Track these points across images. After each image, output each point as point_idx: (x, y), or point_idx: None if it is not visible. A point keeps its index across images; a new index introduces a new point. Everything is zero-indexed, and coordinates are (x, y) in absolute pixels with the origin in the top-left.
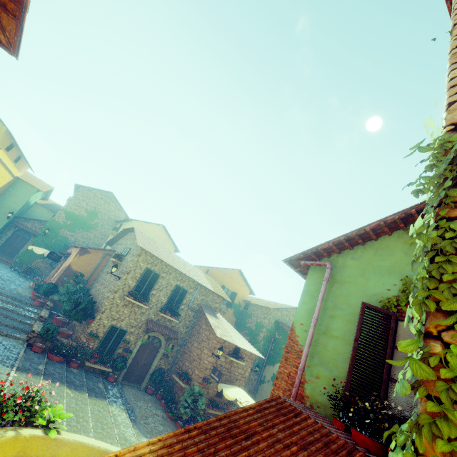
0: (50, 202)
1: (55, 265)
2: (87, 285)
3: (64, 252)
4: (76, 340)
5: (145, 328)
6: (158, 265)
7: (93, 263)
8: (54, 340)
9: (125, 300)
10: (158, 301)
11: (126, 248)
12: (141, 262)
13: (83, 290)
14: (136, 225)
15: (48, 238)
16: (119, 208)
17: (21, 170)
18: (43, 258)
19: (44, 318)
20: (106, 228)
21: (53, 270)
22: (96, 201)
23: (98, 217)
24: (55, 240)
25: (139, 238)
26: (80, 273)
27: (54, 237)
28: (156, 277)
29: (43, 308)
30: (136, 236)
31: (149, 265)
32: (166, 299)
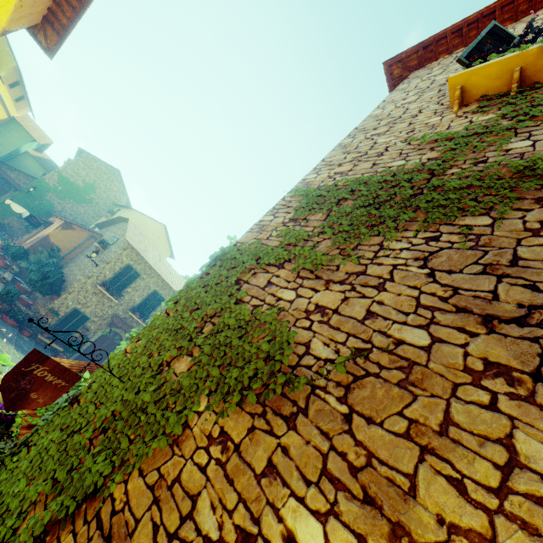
0: (44, 156)
1: (31, 229)
2: (62, 262)
3: (46, 219)
4: (34, 310)
5: (109, 322)
6: (141, 264)
7: (74, 241)
8: (12, 304)
9: (96, 288)
10: (130, 300)
11: (114, 237)
12: (124, 256)
13: (56, 265)
14: (135, 216)
15: (31, 198)
16: (123, 190)
17: (20, 111)
18: (19, 217)
19: (7, 281)
20: (101, 208)
21: (28, 235)
22: (98, 173)
23: (96, 193)
24: (39, 202)
25: (130, 232)
26: (57, 248)
27: (39, 198)
28: (136, 276)
29: (7, 270)
30: (128, 229)
31: (132, 262)
32: (140, 301)
